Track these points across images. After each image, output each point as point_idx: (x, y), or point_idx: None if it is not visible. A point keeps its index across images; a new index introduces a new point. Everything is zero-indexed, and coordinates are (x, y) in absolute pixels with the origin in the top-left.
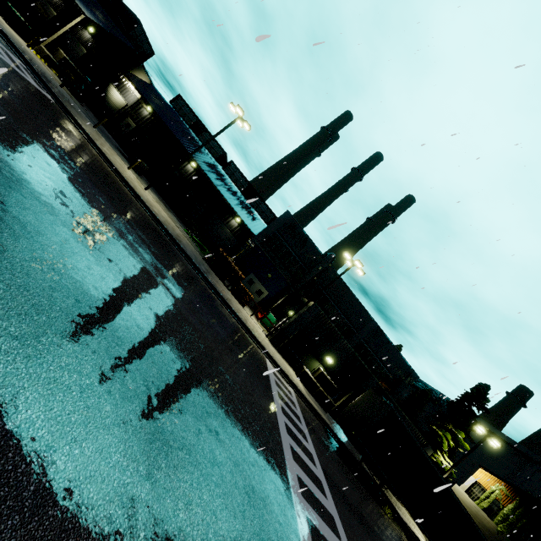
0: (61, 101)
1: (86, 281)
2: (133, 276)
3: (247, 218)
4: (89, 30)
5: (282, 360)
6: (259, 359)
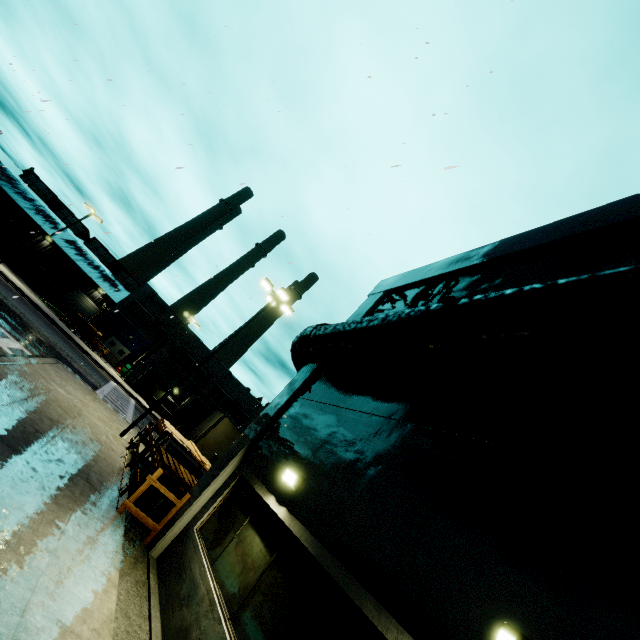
0: None
1: (1, 302)
2: (15, 308)
3: (109, 289)
4: None
5: (133, 391)
6: (103, 375)
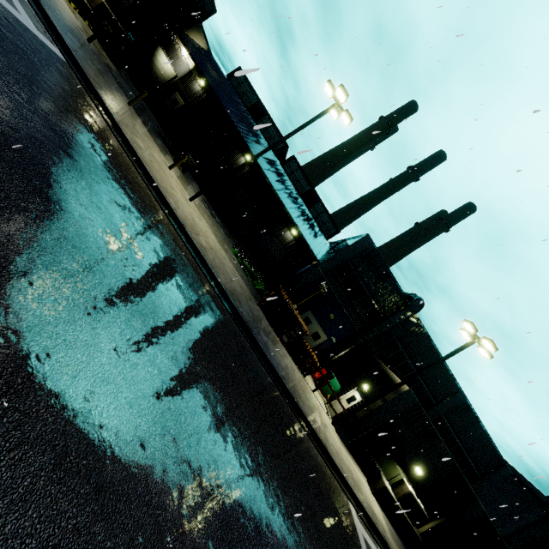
0: (76, 60)
1: None
2: None
3: (309, 235)
4: None
5: (355, 469)
6: (352, 541)
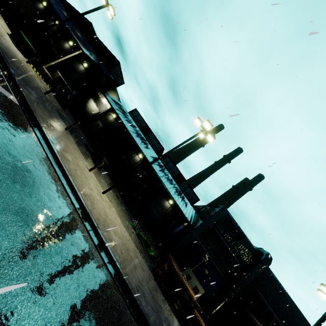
0: (28, 103)
1: None
2: None
3: (183, 206)
4: (84, 64)
5: None
6: None
